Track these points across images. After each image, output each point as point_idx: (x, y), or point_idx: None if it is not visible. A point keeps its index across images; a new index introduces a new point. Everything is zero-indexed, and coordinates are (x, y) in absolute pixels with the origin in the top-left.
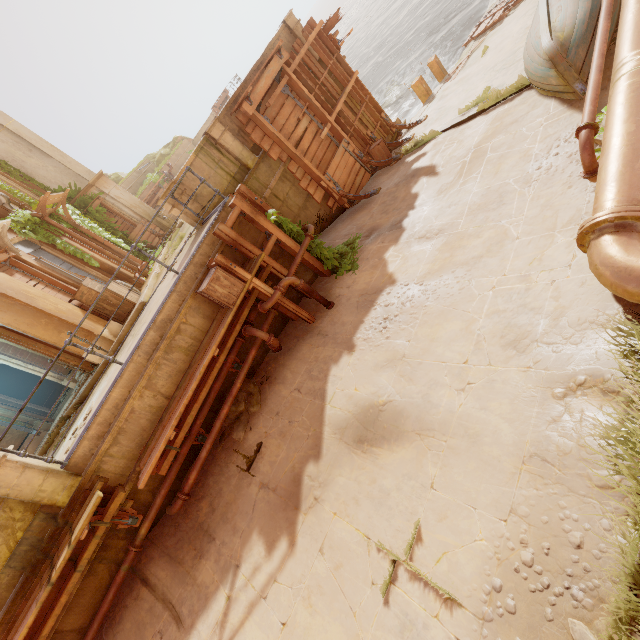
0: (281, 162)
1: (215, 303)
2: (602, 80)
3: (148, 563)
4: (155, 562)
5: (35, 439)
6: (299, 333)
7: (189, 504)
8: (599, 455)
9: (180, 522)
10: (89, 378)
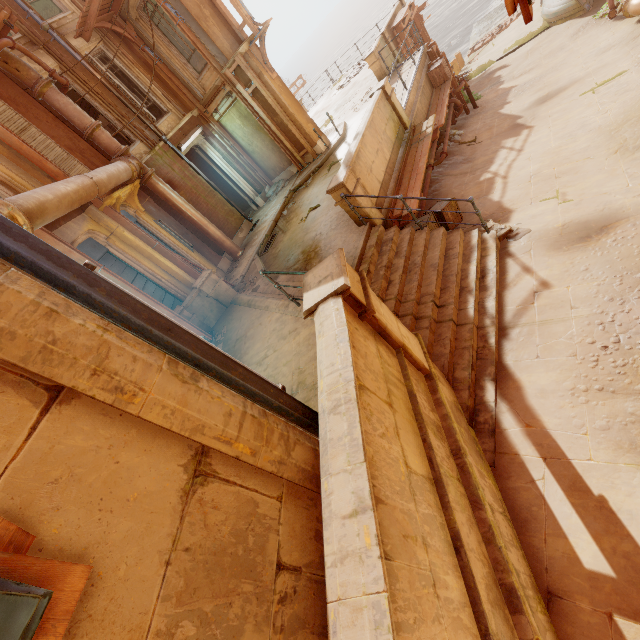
0: None
1: (433, 83)
2: (594, 6)
3: (440, 173)
4: (444, 171)
5: (247, 226)
6: (463, 118)
7: (447, 159)
8: None
9: (446, 164)
10: (312, 164)
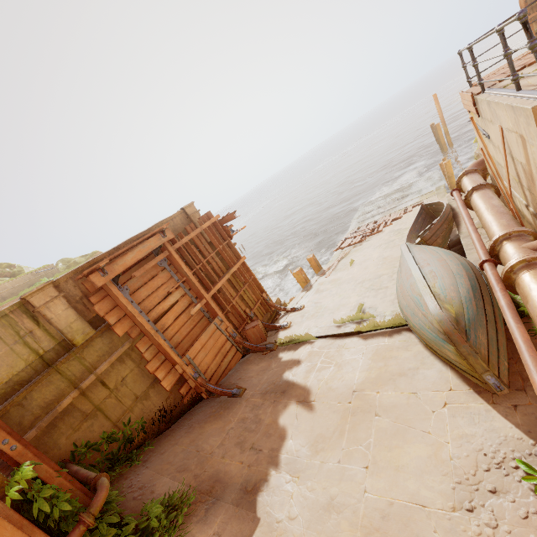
0: (130, 336)
1: None
2: (512, 373)
3: None
4: None
5: None
6: None
7: None
8: None
9: None
10: None
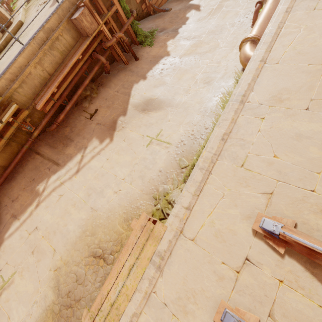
0: None
1: (79, 31)
2: None
3: (38, 147)
4: (42, 147)
5: None
6: (119, 68)
7: (59, 128)
8: (220, 109)
9: (55, 134)
10: None
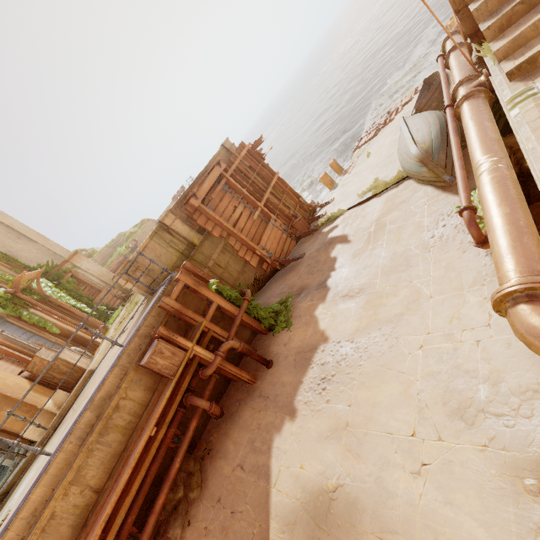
0: (222, 238)
1: (157, 373)
2: None
3: None
4: None
5: None
6: (241, 395)
7: None
8: None
9: None
10: (24, 458)
